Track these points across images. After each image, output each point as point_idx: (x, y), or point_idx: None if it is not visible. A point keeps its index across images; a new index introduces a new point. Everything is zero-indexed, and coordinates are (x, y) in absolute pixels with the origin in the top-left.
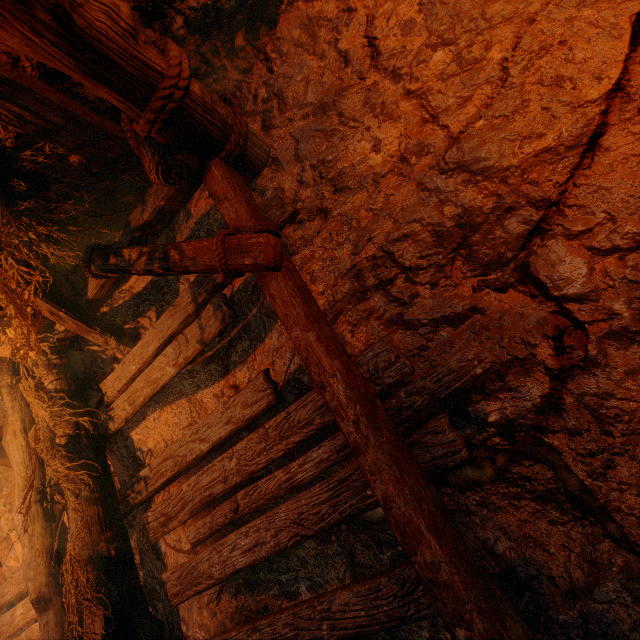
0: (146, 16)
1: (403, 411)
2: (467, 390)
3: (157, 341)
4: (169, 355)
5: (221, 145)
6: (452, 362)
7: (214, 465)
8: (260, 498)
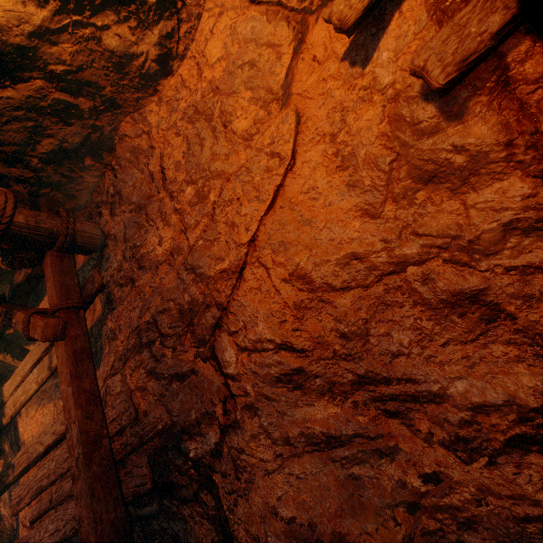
0: (9, 162)
1: (128, 447)
2: (181, 431)
3: (31, 362)
4: (35, 374)
5: (52, 243)
6: (151, 417)
7: (45, 463)
8: (62, 494)
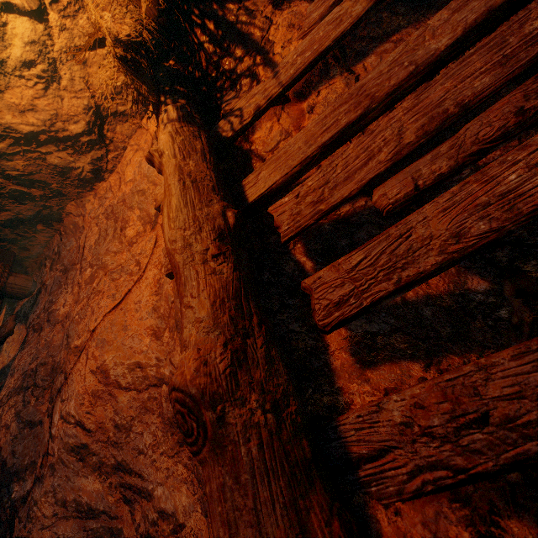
0: None
1: None
2: (15, 472)
3: None
4: None
5: None
6: None
7: None
8: None
